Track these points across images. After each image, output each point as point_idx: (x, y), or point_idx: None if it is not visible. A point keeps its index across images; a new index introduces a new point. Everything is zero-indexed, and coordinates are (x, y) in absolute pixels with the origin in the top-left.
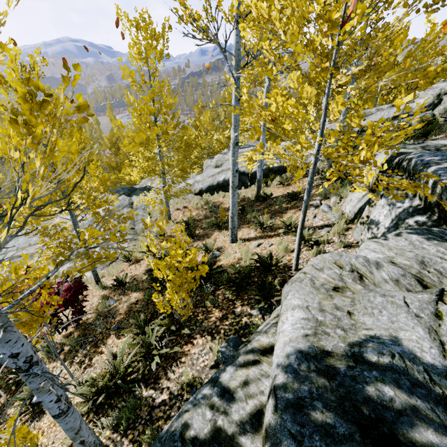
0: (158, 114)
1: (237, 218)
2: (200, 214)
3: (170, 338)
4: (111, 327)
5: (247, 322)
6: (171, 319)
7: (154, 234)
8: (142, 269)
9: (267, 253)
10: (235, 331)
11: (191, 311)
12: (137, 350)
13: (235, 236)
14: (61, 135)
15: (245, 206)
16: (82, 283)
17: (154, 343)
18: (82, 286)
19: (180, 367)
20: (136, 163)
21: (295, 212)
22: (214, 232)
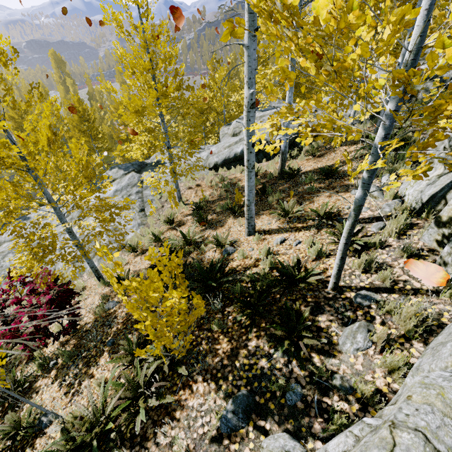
0: (154, 70)
1: (256, 201)
2: (214, 193)
3: (160, 384)
4: (106, 340)
5: (264, 368)
6: (165, 351)
7: (163, 218)
8: (147, 263)
9: (293, 261)
10: (246, 381)
11: (193, 333)
12: (121, 395)
13: (252, 227)
14: (14, 106)
15: (266, 184)
16: (69, 291)
17: (142, 385)
18: (69, 295)
19: (173, 426)
20: (138, 136)
21: (331, 196)
22: (229, 218)
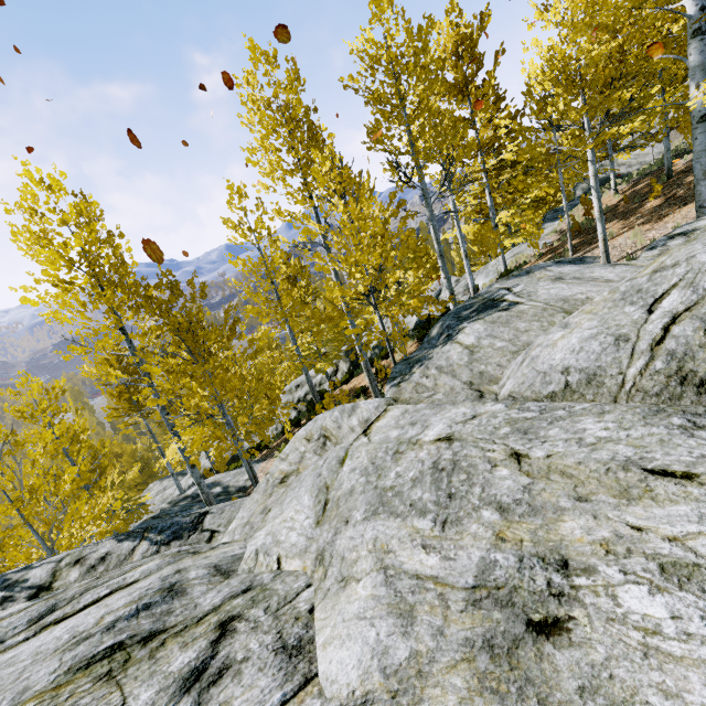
0: None
1: None
2: None
3: None
4: None
5: None
6: None
7: None
8: None
9: None
10: None
11: None
12: None
13: None
14: None
15: None
16: None
17: None
18: None
19: None
20: None
21: None
22: None
